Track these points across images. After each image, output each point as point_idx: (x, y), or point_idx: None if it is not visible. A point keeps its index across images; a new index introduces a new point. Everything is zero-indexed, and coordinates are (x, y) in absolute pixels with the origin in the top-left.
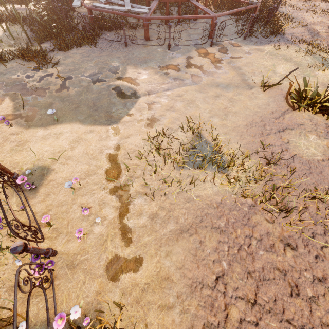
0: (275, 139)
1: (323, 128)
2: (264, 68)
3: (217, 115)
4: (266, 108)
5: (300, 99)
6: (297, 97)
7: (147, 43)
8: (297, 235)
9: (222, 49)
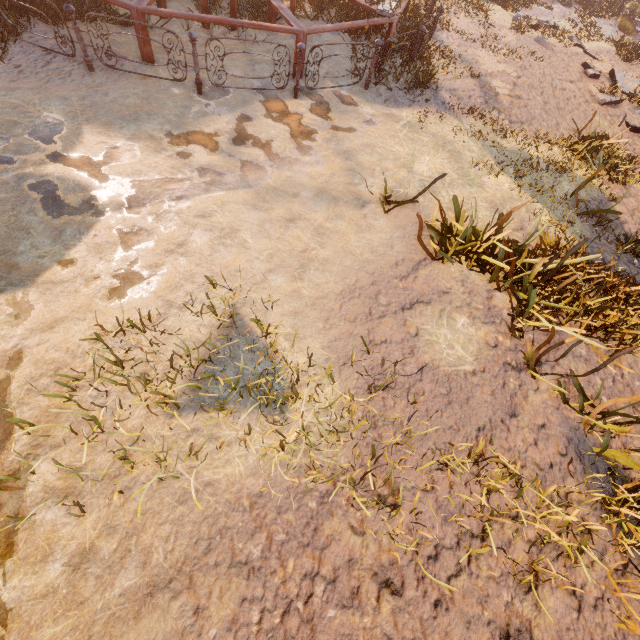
0: (394, 327)
1: (483, 300)
2: (394, 160)
3: (285, 268)
4: (386, 252)
5: (446, 241)
6: (440, 236)
7: (149, 70)
8: (407, 557)
9: (320, 105)
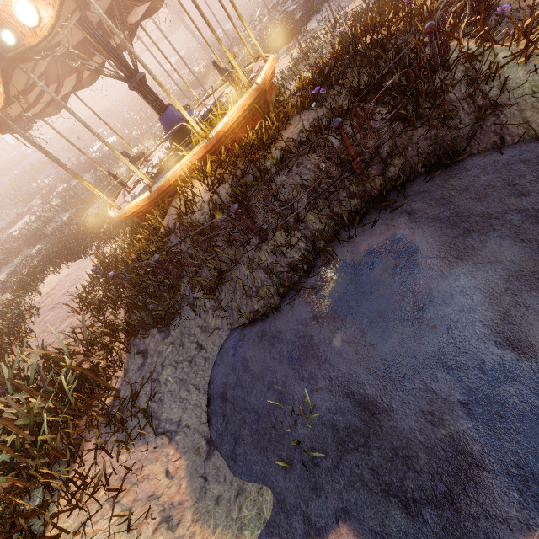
0: None
1: None
2: None
3: None
4: None
5: None
6: None
7: None
8: None
9: None
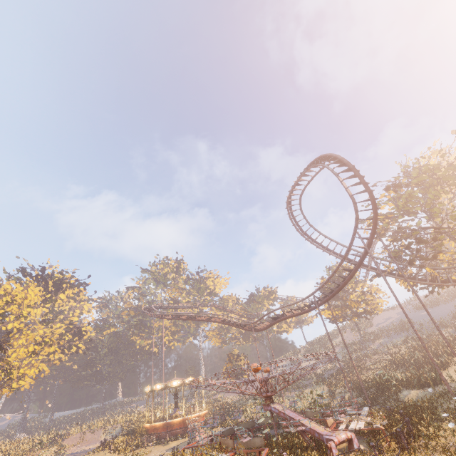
0: None
1: None
2: None
3: None
4: None
5: None
6: None
7: None
8: None
9: None
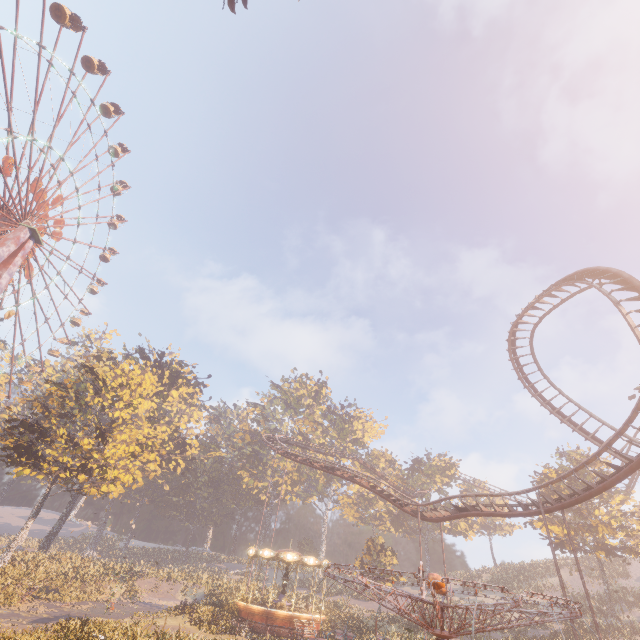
0: None
1: None
2: None
3: None
4: None
5: None
6: None
7: None
8: None
9: None
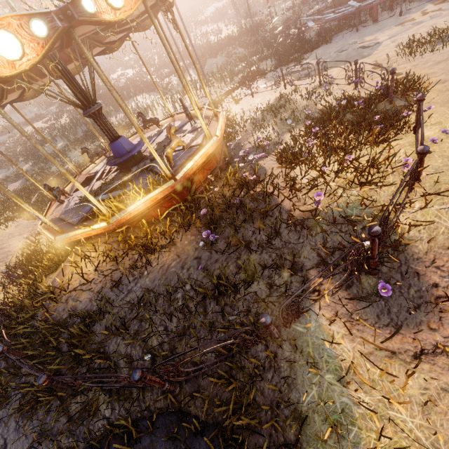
0: None
1: None
2: None
3: None
4: None
5: None
6: None
7: (376, 23)
8: None
9: None
